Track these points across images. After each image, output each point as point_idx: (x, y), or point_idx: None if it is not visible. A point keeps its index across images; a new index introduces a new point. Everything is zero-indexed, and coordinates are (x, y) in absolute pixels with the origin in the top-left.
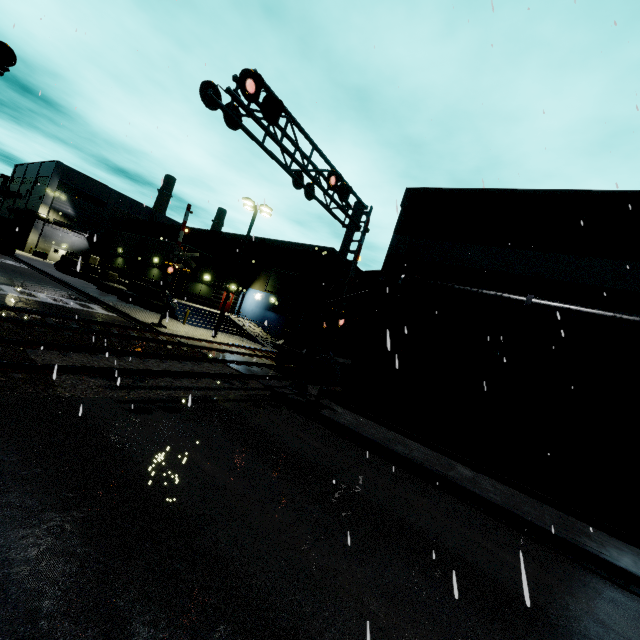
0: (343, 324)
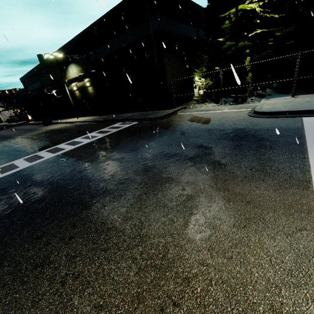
0: (20, 111)
